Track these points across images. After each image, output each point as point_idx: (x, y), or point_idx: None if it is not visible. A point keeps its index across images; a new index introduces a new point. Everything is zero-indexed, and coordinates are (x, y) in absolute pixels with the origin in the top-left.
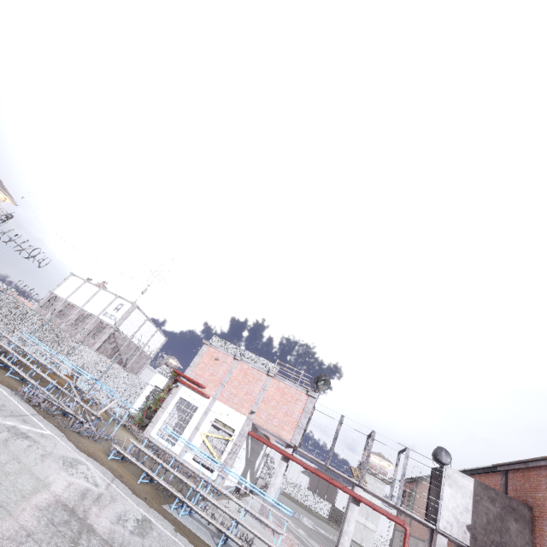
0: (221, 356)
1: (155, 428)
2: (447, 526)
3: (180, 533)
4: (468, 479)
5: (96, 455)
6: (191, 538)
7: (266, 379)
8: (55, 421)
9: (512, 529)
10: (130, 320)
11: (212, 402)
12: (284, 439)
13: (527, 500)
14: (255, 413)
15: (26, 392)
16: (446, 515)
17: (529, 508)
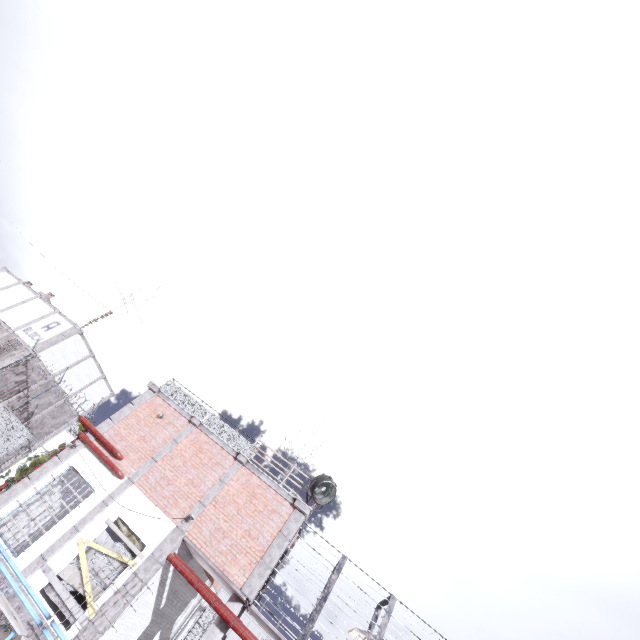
0: (170, 414)
1: None
2: None
3: None
4: None
5: None
6: None
7: (231, 464)
8: None
9: None
10: (62, 348)
11: (123, 487)
12: (230, 582)
13: None
14: (193, 520)
15: None
16: None
17: None
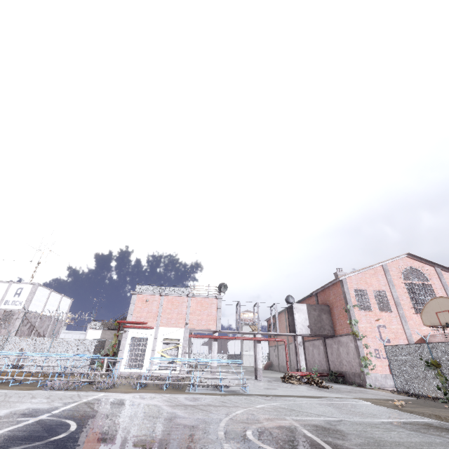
0: (150, 298)
1: (122, 365)
2: (300, 330)
3: (207, 395)
4: (304, 305)
5: (132, 391)
6: (212, 394)
7: (187, 300)
8: (87, 390)
9: (324, 318)
10: (36, 299)
11: (157, 330)
12: (212, 330)
13: (327, 303)
14: (188, 323)
15: (57, 384)
16: (299, 326)
17: (328, 306)
